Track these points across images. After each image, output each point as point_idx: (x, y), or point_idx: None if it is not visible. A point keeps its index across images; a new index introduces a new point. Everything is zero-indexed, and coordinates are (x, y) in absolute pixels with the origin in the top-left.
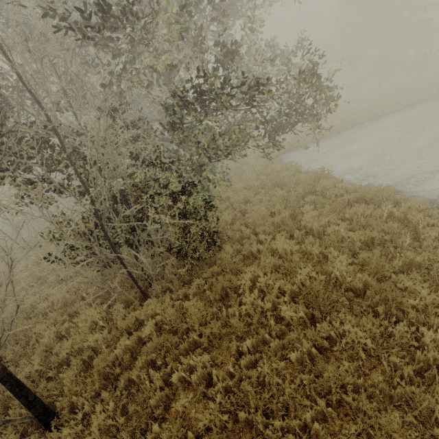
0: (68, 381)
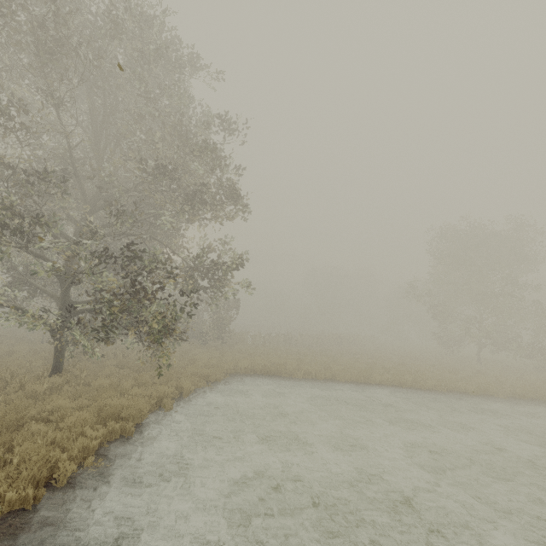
0: None
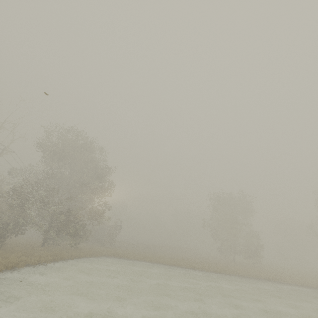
0: None
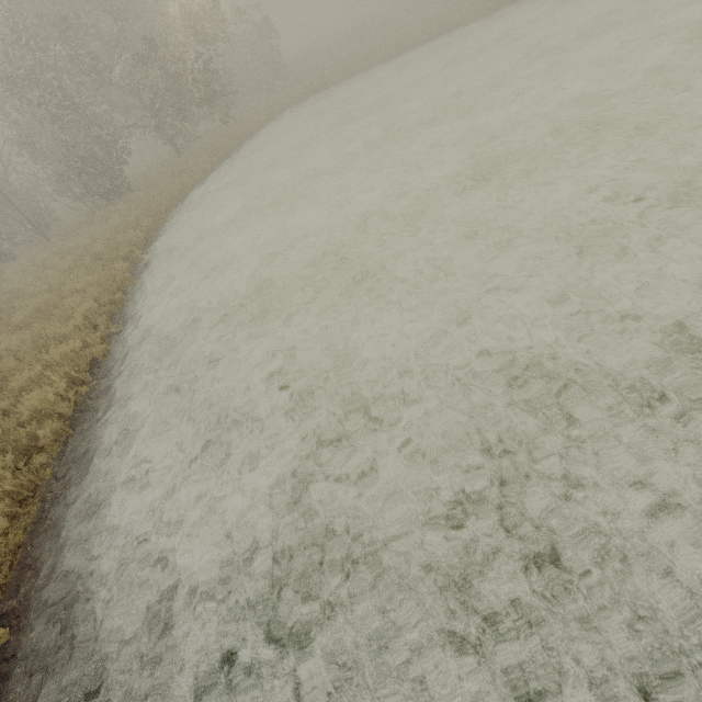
0: (56, 235)
